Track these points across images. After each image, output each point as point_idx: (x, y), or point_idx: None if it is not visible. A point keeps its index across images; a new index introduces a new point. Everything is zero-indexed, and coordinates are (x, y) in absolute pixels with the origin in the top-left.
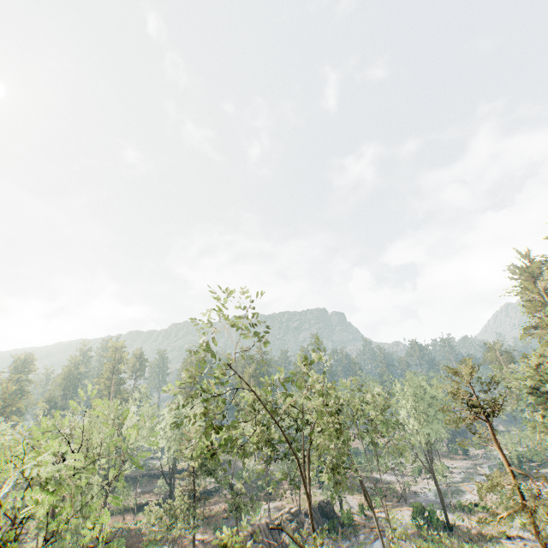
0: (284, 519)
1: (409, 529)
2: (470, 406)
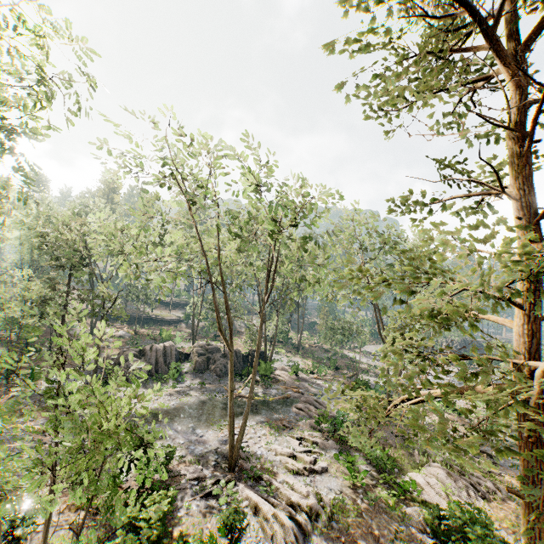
0: (194, 351)
1: None
2: None
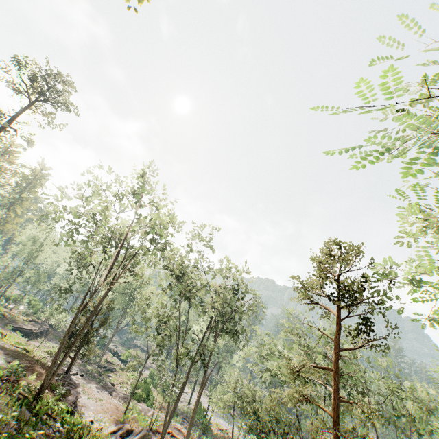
0: None
1: None
2: None
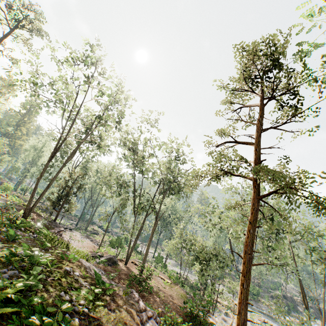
0: (298, 301)
1: None
2: None
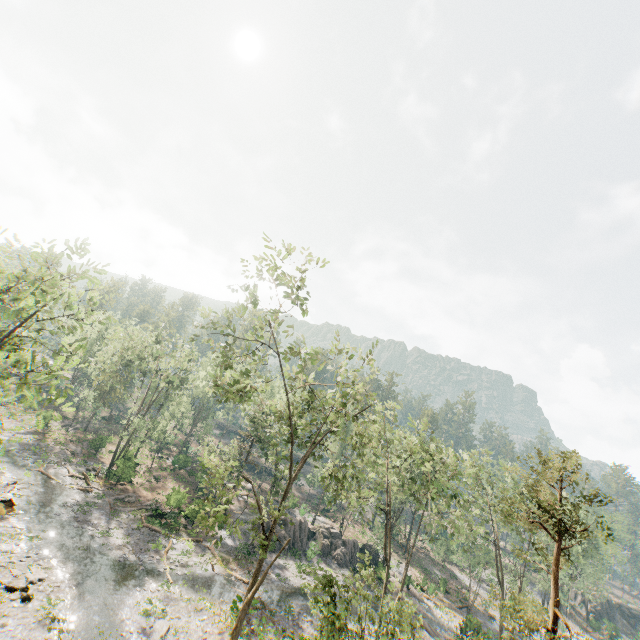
0: (320, 532)
1: (447, 633)
2: (539, 508)
